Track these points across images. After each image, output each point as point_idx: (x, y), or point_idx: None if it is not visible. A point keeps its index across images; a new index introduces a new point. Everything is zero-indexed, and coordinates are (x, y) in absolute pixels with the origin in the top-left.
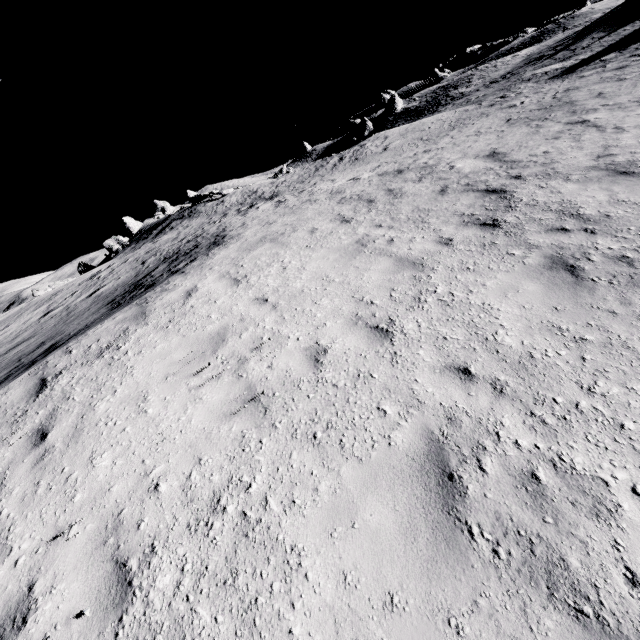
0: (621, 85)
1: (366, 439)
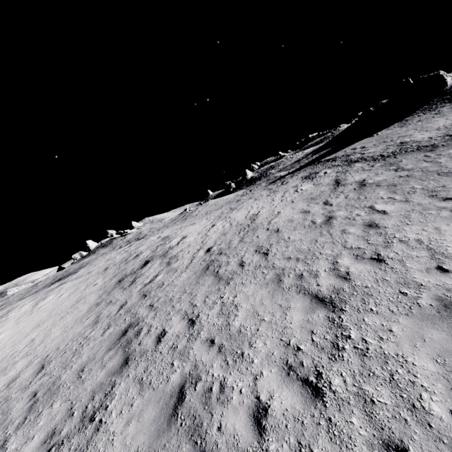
0: (248, 204)
1: None
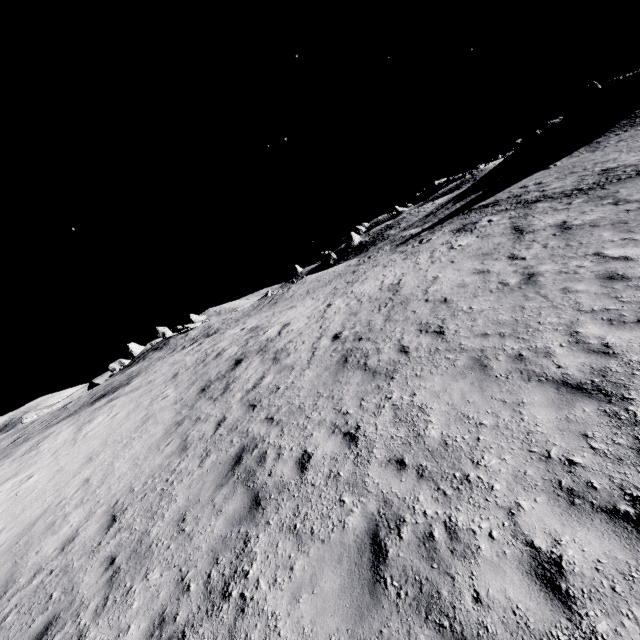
0: (376, 273)
1: (28, 512)
